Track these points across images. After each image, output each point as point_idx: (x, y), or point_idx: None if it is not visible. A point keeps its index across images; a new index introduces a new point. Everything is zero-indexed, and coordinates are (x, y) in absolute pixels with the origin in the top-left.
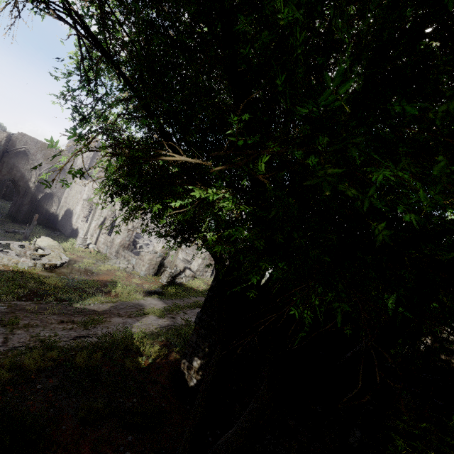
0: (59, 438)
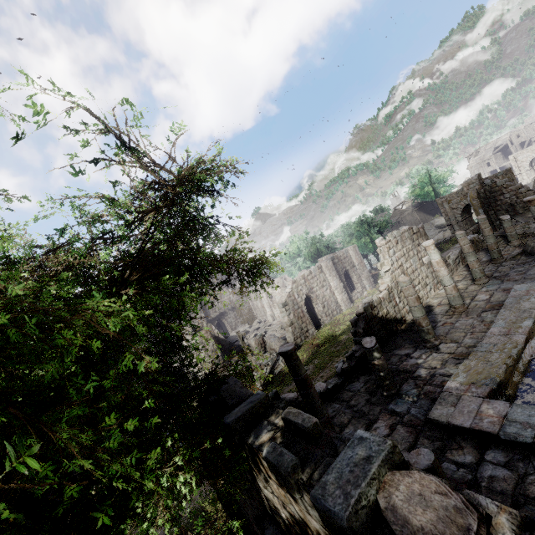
0: None
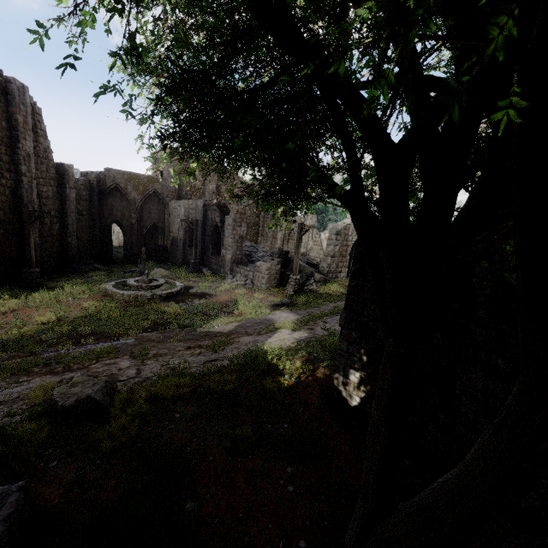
0: (208, 469)
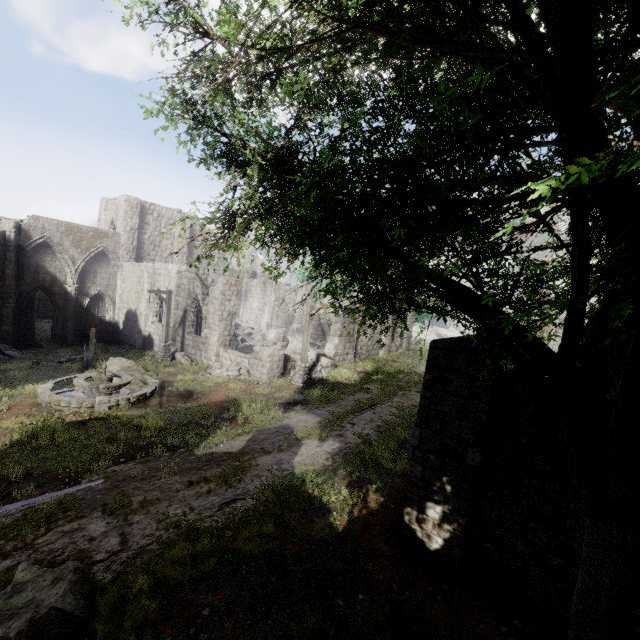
0: None
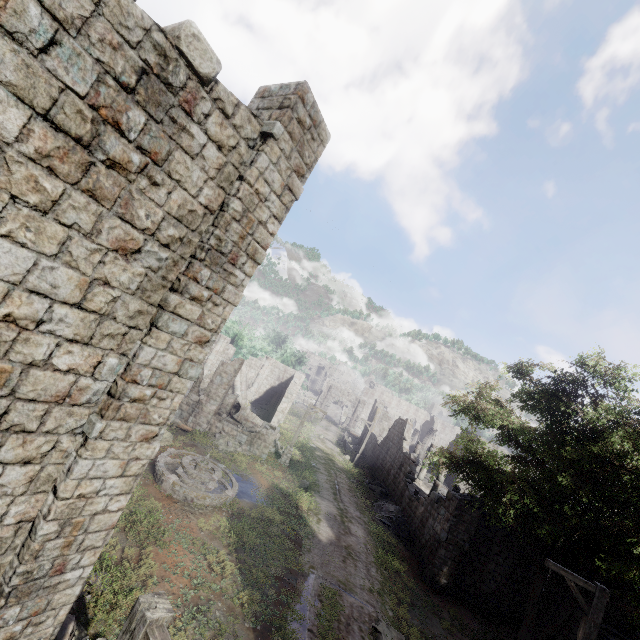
0: None
